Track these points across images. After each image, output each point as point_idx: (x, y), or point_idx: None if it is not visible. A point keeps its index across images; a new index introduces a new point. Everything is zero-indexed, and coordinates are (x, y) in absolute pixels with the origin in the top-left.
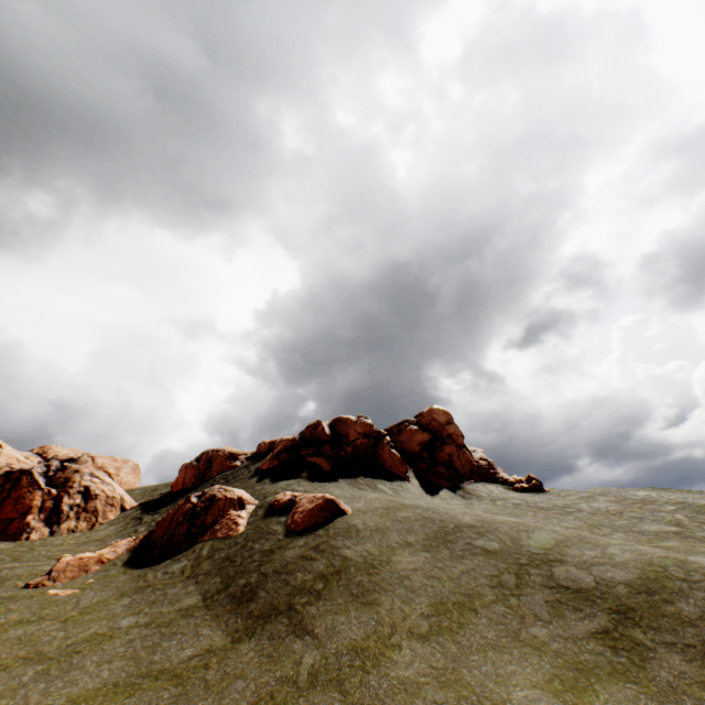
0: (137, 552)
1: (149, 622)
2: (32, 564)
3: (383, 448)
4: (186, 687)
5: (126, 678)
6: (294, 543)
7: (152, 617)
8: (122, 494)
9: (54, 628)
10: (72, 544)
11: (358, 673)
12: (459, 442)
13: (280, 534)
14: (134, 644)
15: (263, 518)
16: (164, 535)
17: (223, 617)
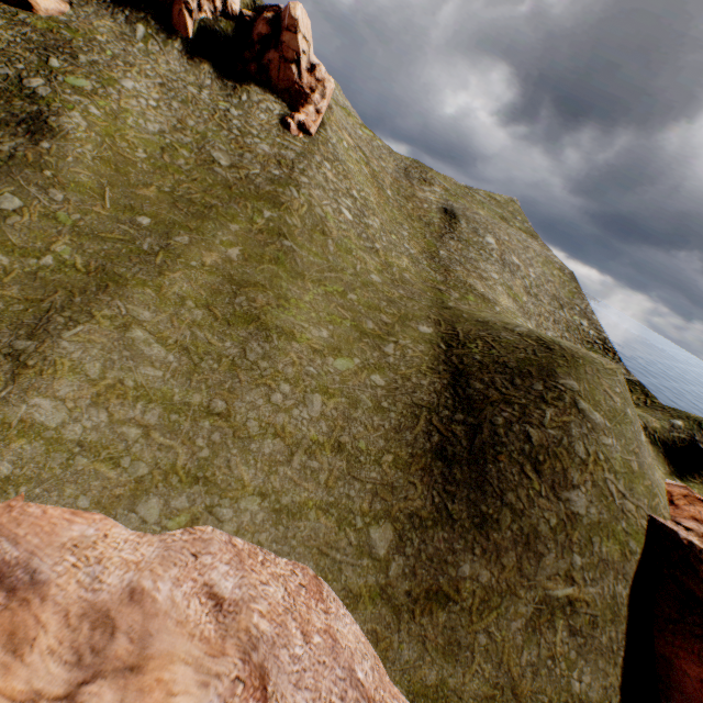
0: None
1: None
2: None
3: (177, 6)
4: None
5: None
6: None
7: None
8: None
9: None
10: None
11: None
12: (288, 57)
13: None
14: None
15: None
16: None
17: None
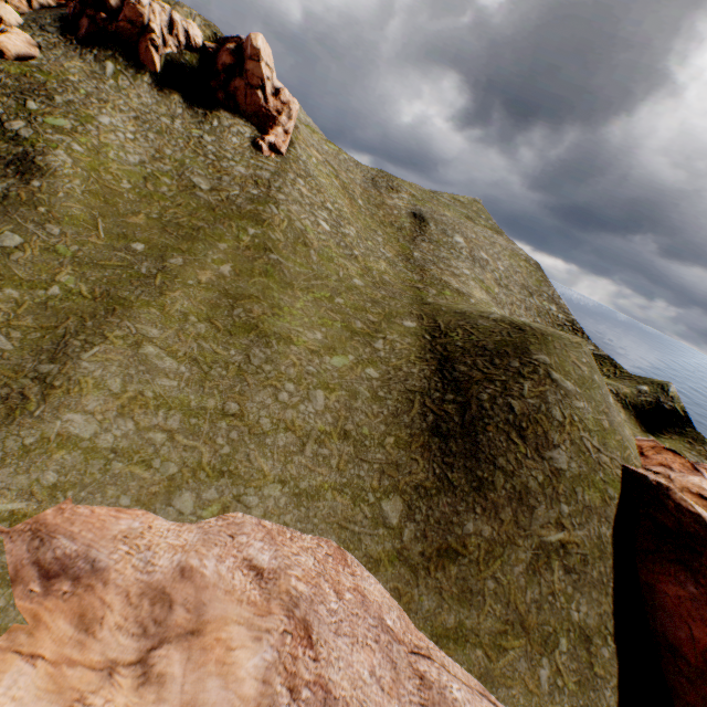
0: None
1: None
2: None
3: (143, 43)
4: None
5: None
6: None
7: None
8: None
9: None
10: None
11: None
12: (253, 83)
13: None
14: None
15: None
16: None
17: None
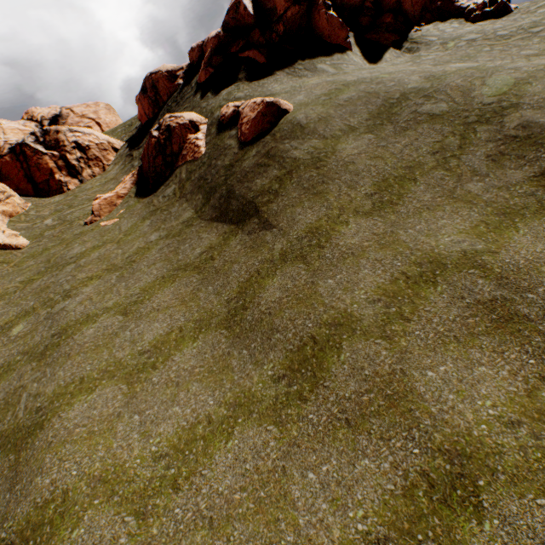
0: (139, 185)
1: (167, 235)
2: (81, 208)
3: (319, 14)
4: (204, 273)
5: (167, 272)
6: (248, 155)
7: (168, 231)
8: (106, 139)
9: (114, 248)
10: (98, 187)
11: (316, 250)
12: None
13: (234, 149)
14: (164, 251)
15: (217, 136)
16: (150, 169)
17: (212, 224)
